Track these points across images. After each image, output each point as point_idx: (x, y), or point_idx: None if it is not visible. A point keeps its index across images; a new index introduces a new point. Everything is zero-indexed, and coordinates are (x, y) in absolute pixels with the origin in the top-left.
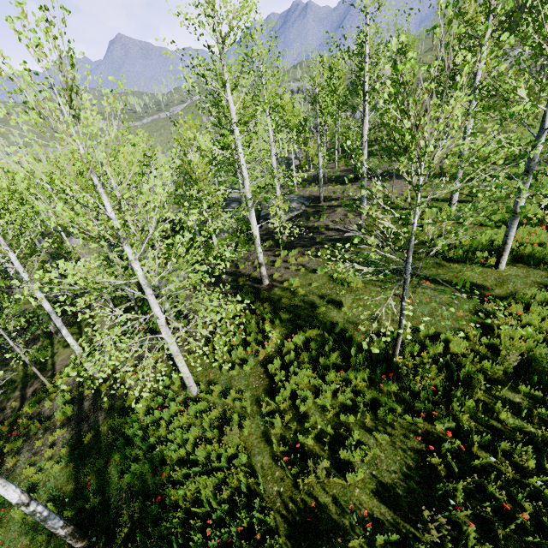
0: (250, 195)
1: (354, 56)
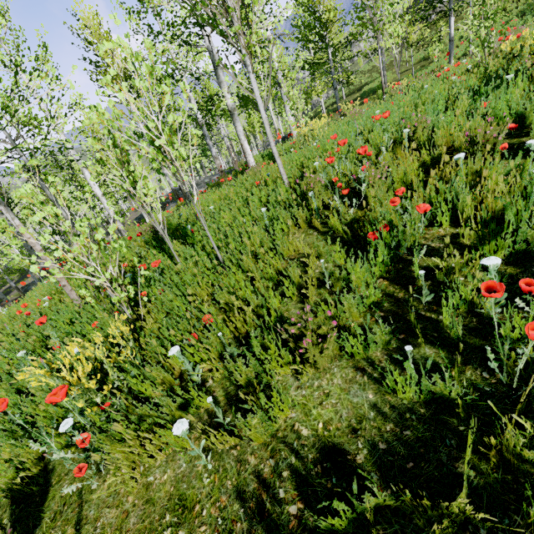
0: (77, 157)
1: (132, 15)
